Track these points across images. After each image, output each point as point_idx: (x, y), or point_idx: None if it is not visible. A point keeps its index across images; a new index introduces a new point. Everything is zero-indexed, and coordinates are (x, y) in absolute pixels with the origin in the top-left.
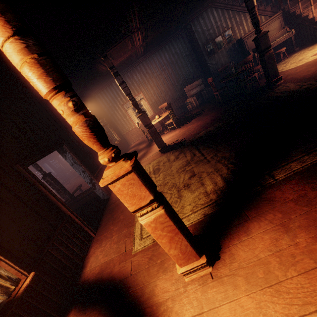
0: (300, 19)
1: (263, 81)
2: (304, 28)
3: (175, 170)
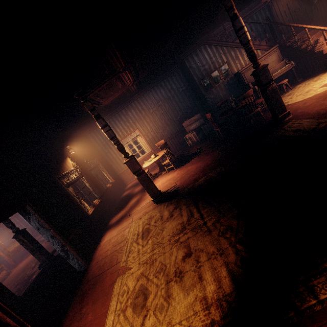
0: (299, 51)
1: (268, 116)
2: (304, 59)
3: (167, 238)
